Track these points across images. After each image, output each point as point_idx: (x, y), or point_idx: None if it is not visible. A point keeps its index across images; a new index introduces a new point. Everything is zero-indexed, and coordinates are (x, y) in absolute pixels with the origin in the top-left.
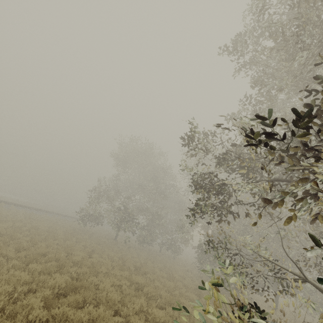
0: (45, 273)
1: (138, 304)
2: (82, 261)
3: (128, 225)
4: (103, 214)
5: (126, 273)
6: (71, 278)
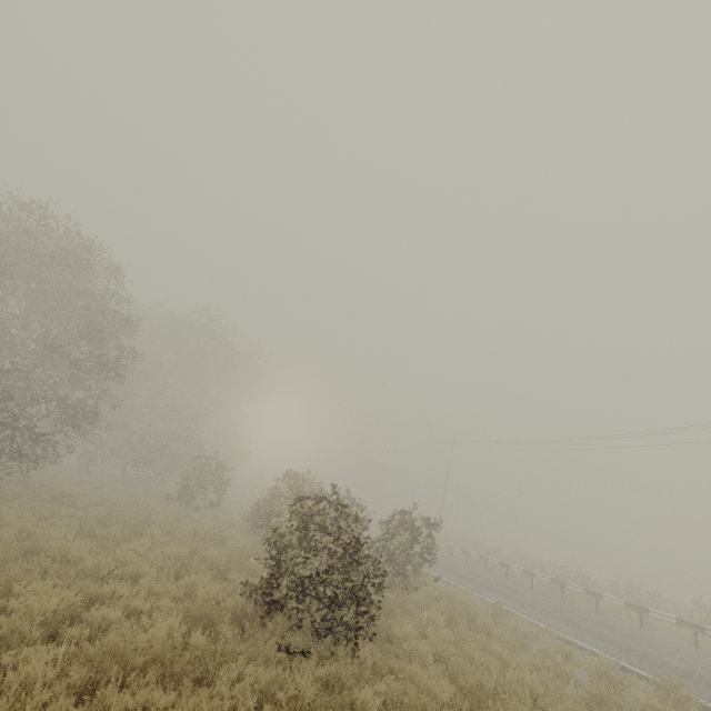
0: None
1: None
2: None
3: None
4: None
5: None
6: None
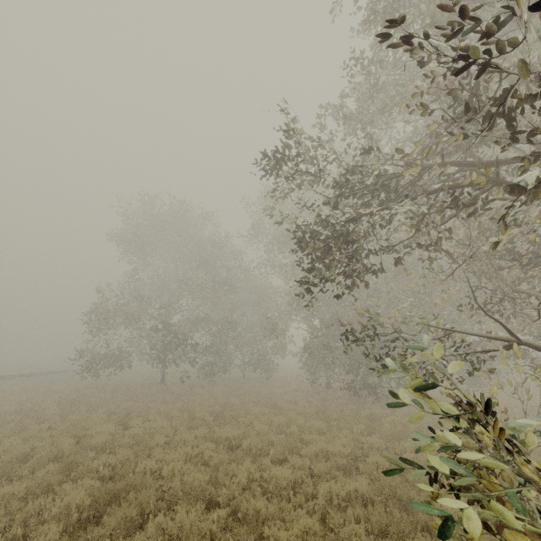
0: (39, 494)
1: (243, 474)
2: (112, 441)
3: (180, 353)
4: (126, 349)
5: (202, 430)
6: (101, 479)
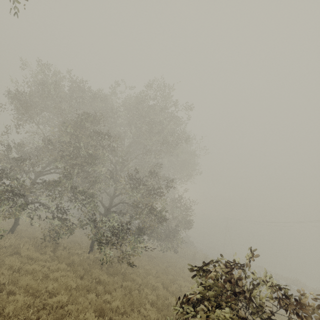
0: None
1: None
2: None
3: None
4: None
5: None
6: None
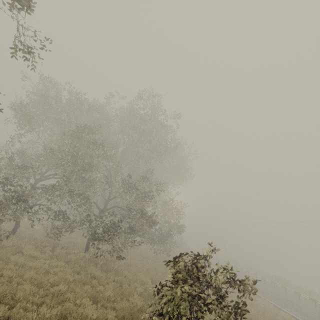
0: None
1: None
2: None
3: None
4: None
5: None
6: None
